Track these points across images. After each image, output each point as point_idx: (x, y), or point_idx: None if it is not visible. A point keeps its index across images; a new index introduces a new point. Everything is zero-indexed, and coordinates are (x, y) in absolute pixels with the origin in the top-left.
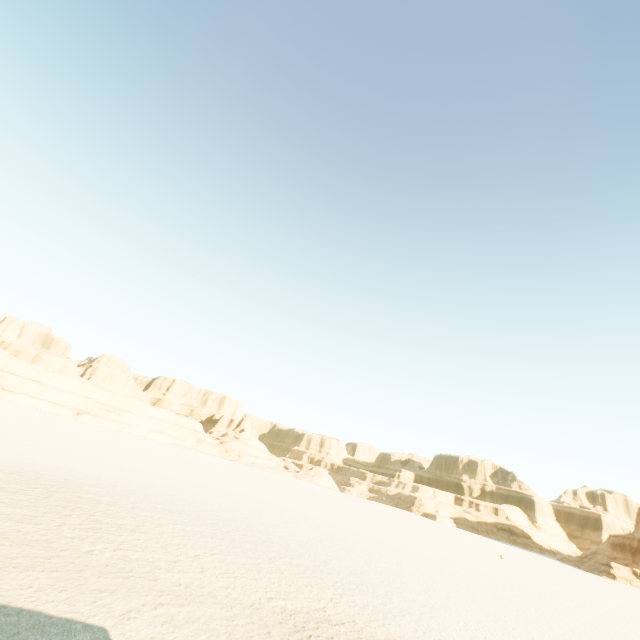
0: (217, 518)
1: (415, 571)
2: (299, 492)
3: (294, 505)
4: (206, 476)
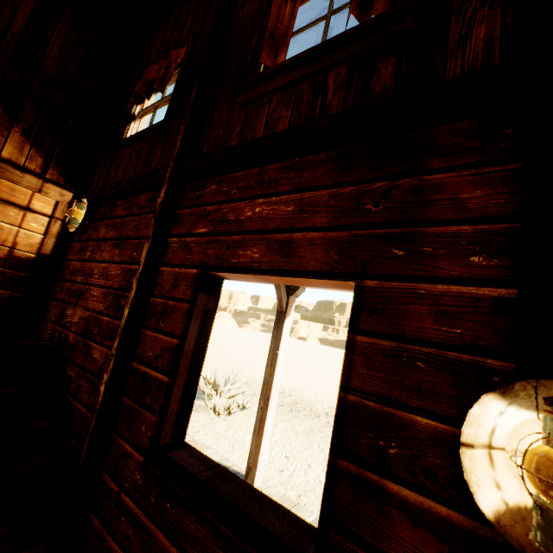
0: None
1: (245, 349)
2: None
3: None
4: None
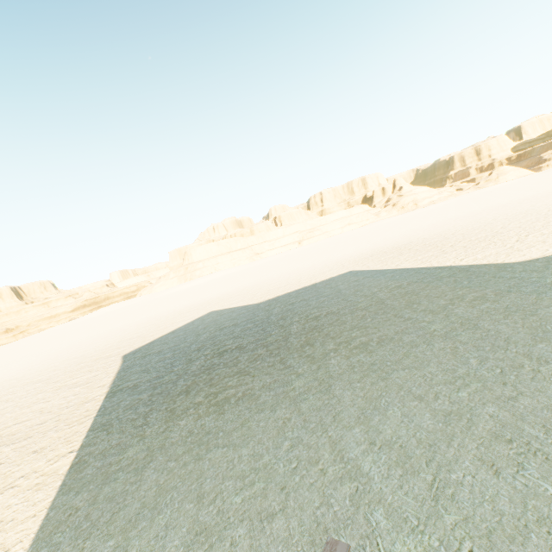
0: (518, 214)
1: None
2: (508, 190)
3: (534, 191)
4: (431, 218)
